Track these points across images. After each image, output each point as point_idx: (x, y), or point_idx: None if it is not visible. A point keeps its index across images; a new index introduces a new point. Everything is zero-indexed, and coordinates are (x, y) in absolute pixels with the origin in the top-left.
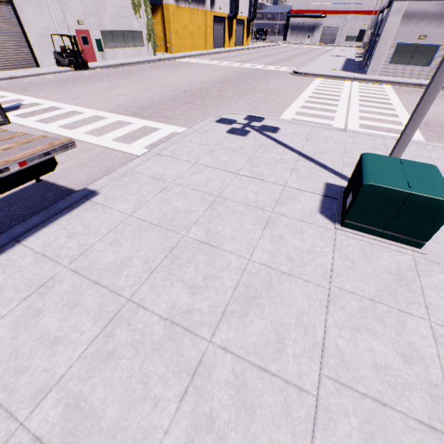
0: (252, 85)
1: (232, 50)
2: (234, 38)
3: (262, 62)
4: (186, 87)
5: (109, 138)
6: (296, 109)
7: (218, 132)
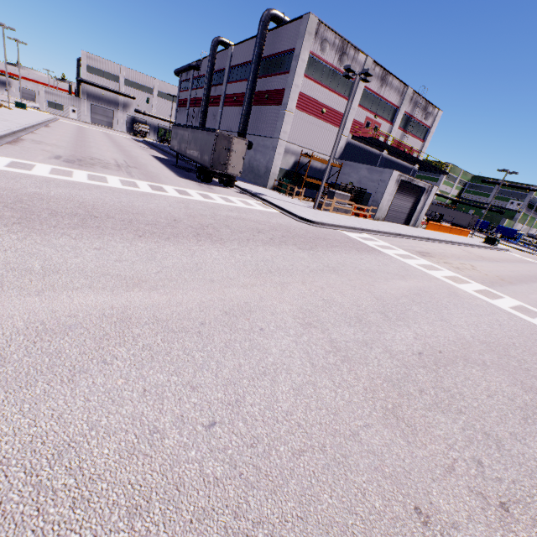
0: None
1: None
2: None
3: None
4: None
5: None
6: None
7: None
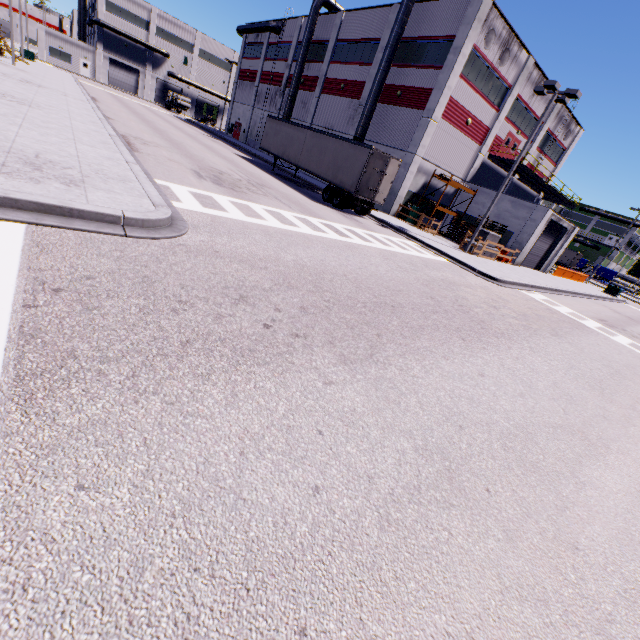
0: None
1: None
2: None
3: None
4: None
5: None
6: None
7: None
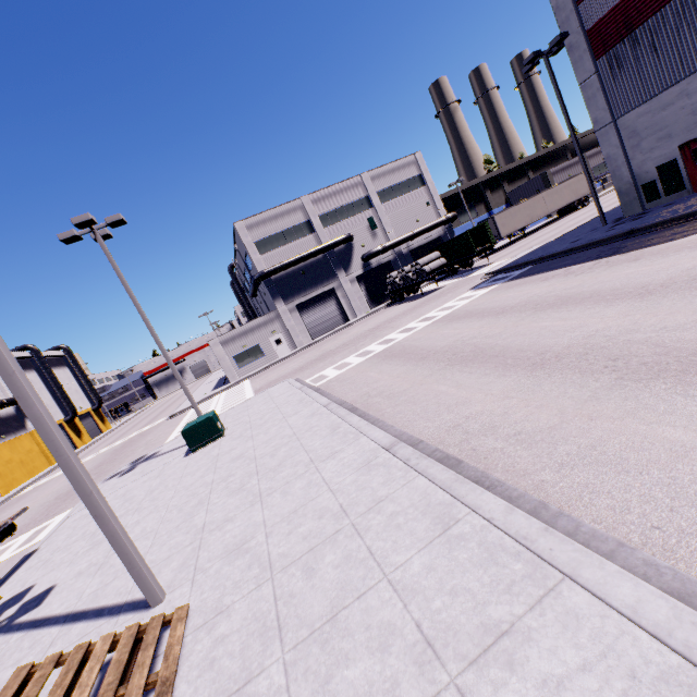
0: (131, 449)
1: (91, 444)
2: (86, 433)
3: (135, 430)
4: (55, 495)
5: (6, 555)
6: (175, 436)
7: (111, 482)
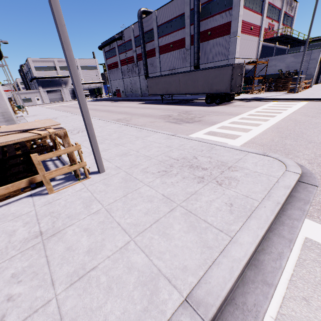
0: None
1: None
2: None
3: None
4: None
5: None
6: None
7: None
